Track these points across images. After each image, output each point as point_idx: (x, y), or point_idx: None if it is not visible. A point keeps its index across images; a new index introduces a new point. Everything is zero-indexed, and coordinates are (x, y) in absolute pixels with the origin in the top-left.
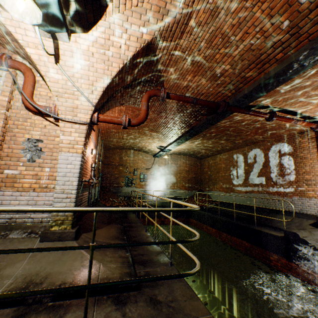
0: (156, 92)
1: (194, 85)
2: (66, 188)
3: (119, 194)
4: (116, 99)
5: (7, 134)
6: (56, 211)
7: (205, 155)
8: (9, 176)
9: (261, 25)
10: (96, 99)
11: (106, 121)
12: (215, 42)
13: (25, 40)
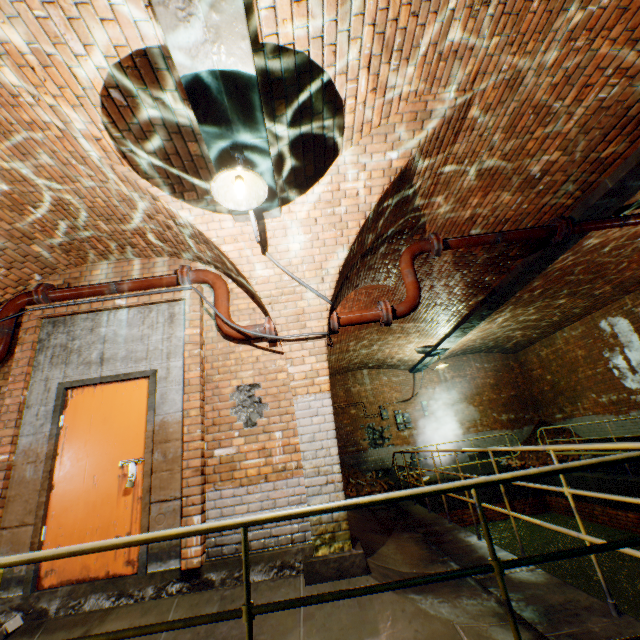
0: (421, 246)
1: (486, 210)
2: (321, 462)
3: (362, 466)
4: (349, 280)
5: (206, 388)
6: (404, 497)
7: (524, 341)
8: (223, 459)
9: (616, 62)
10: (330, 288)
11: (352, 322)
12: (522, 124)
13: (220, 236)
